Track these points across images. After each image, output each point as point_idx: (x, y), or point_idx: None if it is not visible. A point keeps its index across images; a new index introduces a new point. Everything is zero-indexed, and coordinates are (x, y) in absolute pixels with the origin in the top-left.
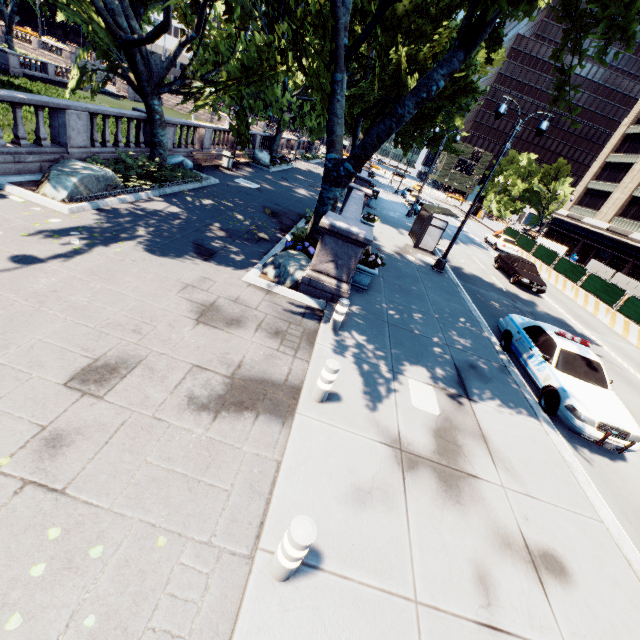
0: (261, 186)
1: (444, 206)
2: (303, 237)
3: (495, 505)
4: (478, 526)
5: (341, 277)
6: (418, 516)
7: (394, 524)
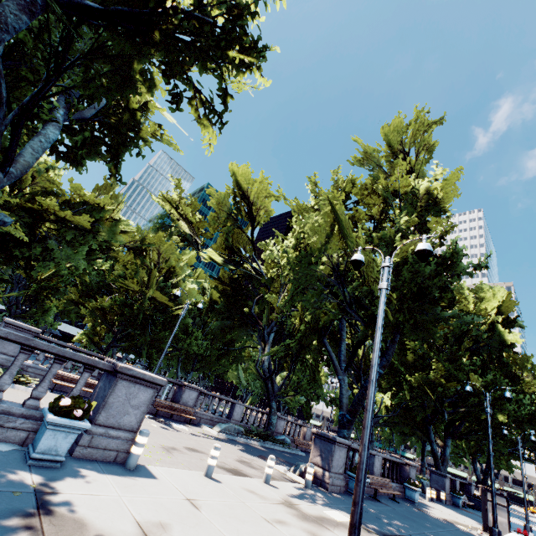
0: None
1: None
2: None
3: (327, 534)
4: (303, 525)
5: (325, 466)
6: (272, 506)
7: (257, 499)
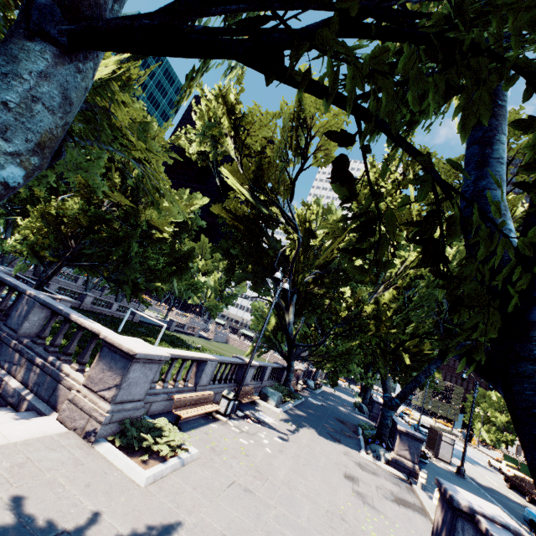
0: (321, 403)
1: None
2: (374, 437)
3: None
4: None
5: (412, 460)
6: None
7: None
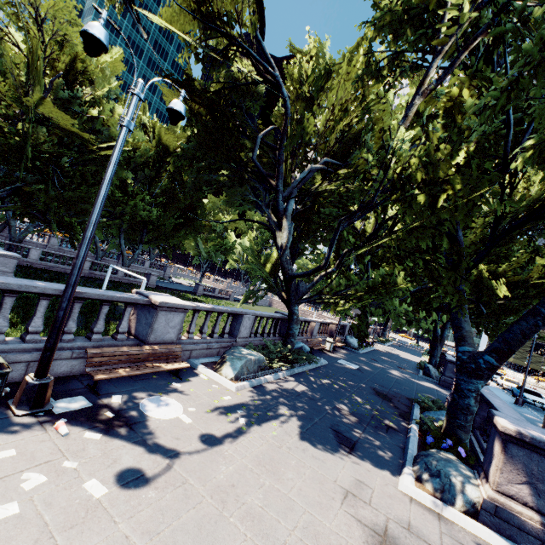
0: (359, 366)
1: (543, 391)
2: (440, 431)
3: None
4: None
5: None
6: None
7: None
